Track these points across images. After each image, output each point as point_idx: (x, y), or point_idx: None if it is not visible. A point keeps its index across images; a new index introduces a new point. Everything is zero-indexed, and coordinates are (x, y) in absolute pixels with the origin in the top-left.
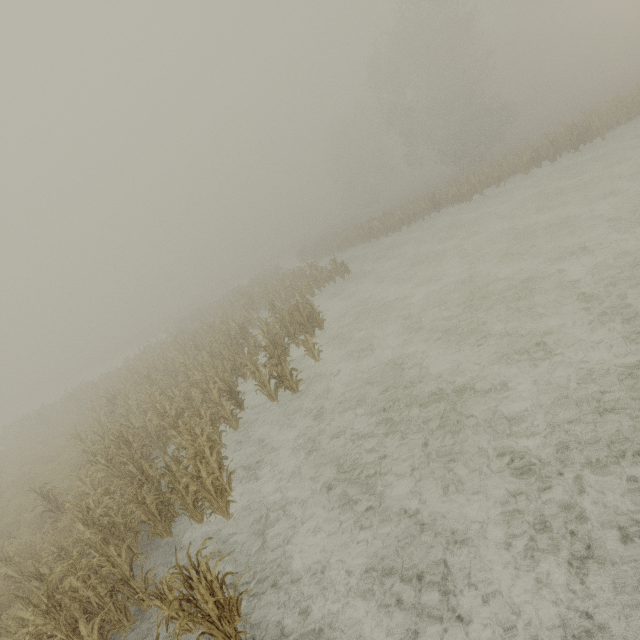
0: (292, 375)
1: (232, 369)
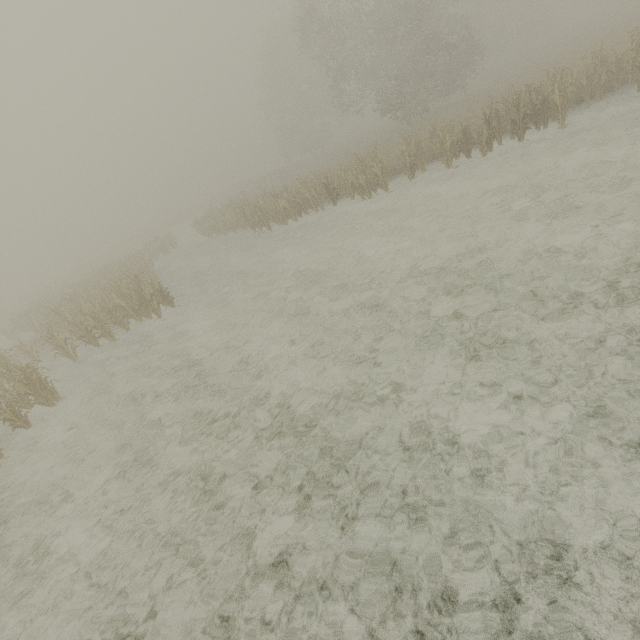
0: None
1: None
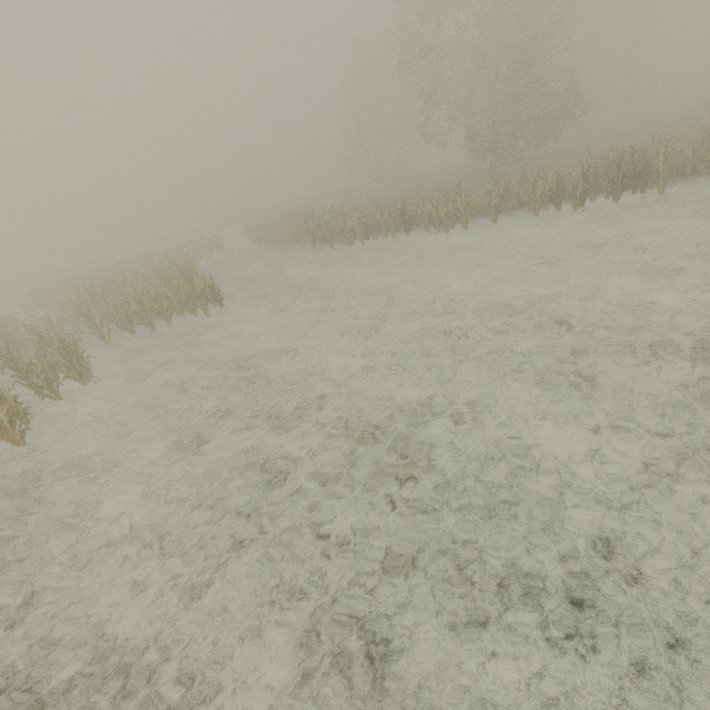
0: None
1: None
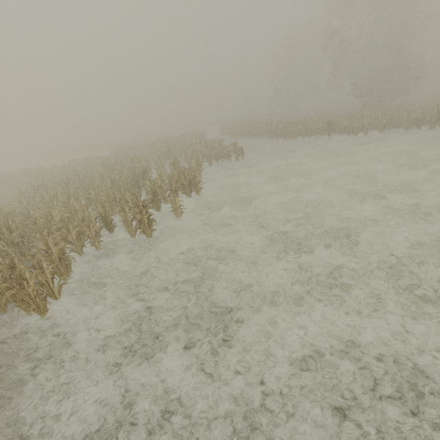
0: (151, 223)
1: (120, 200)
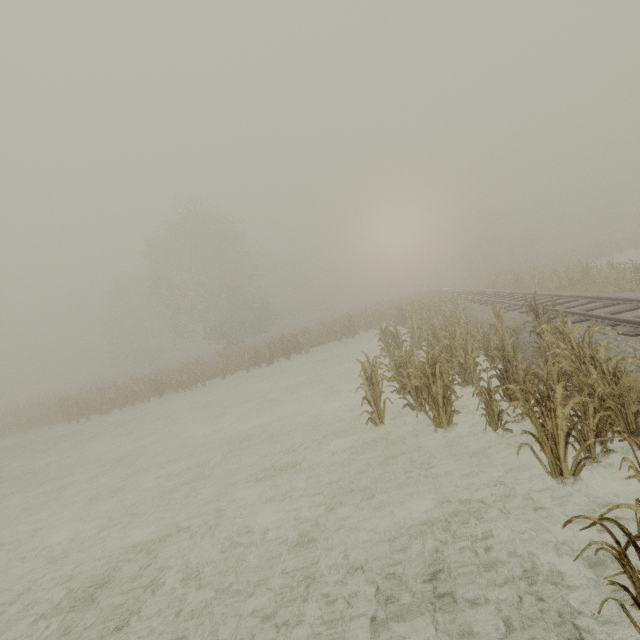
0: None
1: None
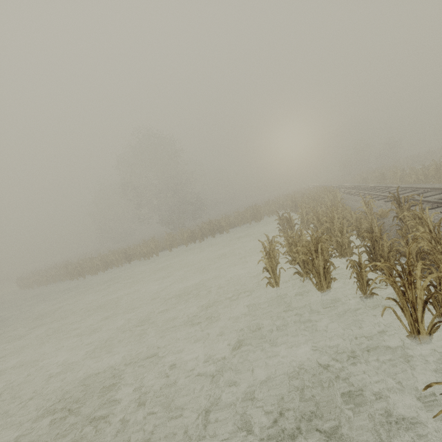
0: None
1: None
